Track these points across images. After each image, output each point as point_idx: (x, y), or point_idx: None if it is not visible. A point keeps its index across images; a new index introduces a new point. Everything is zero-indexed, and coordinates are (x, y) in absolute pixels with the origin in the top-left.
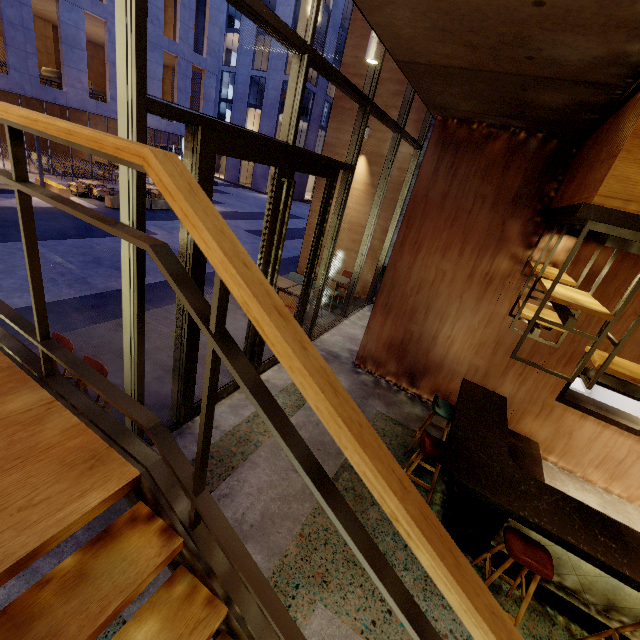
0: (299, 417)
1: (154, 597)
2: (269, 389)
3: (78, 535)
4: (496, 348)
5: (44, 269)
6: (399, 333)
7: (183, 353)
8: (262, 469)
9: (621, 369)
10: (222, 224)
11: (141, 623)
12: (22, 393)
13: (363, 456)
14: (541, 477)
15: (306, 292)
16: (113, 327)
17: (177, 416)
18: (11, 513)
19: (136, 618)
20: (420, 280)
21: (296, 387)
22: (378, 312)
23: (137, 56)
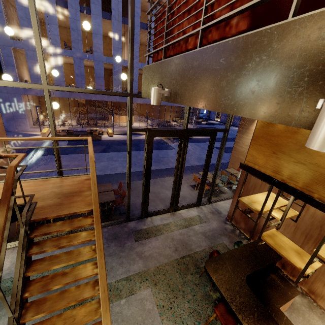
0: (183, 230)
1: (88, 230)
2: (178, 216)
3: (106, 235)
4: (295, 229)
5: (135, 161)
6: (245, 208)
7: (143, 194)
8: (158, 241)
9: (271, 241)
10: (94, 171)
11: (85, 232)
12: (89, 191)
13: (93, 205)
14: (279, 304)
15: (203, 180)
16: (141, 182)
17: (141, 214)
18: (77, 207)
19: (85, 231)
20: (255, 183)
21: (190, 219)
22: (236, 195)
23: (129, 122)
